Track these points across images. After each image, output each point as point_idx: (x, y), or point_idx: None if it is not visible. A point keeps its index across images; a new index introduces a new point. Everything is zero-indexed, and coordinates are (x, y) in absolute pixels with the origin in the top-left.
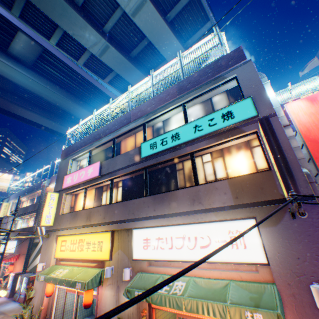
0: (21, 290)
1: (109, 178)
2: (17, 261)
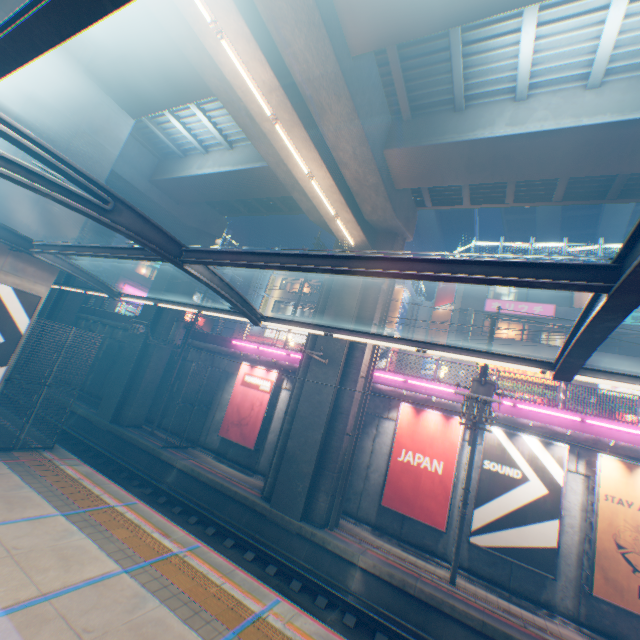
0: None
1: (567, 325)
2: None
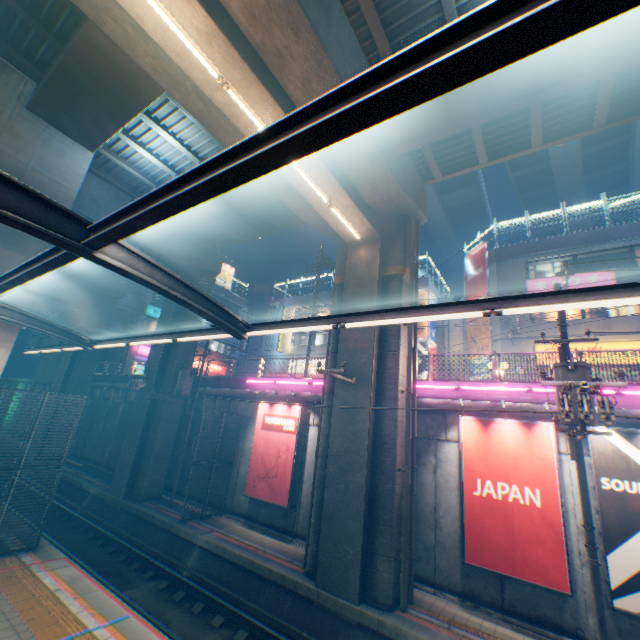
0: None
1: None
2: None
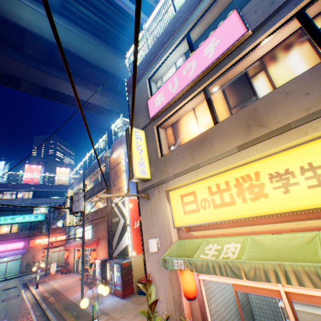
0: (115, 280)
1: (293, 10)
2: (97, 247)
